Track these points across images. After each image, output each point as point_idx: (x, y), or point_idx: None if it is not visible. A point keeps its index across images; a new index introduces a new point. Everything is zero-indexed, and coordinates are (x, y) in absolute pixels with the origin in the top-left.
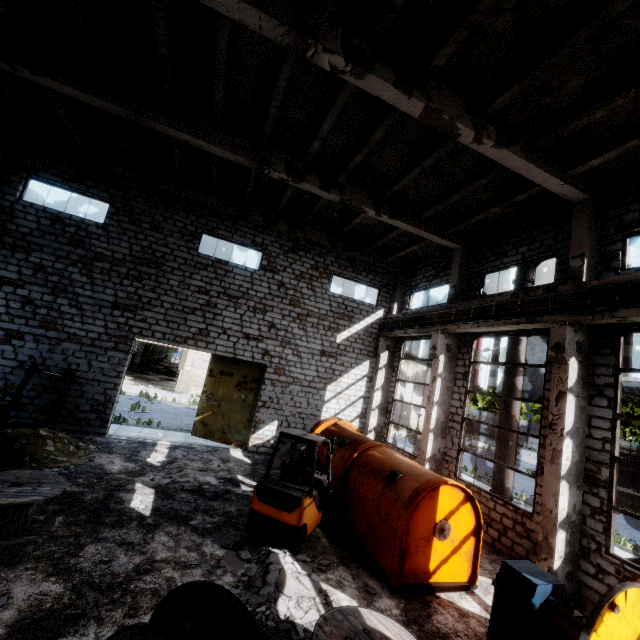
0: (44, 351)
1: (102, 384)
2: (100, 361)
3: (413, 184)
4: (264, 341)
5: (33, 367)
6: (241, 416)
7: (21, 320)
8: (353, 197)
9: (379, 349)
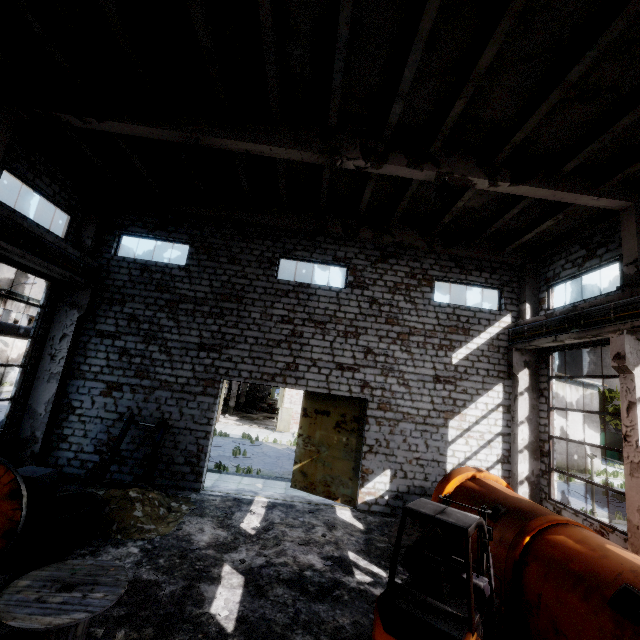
0: (140, 401)
1: (194, 433)
2: (190, 408)
3: (544, 125)
4: (361, 370)
5: (130, 419)
6: (344, 464)
7: (119, 371)
8: (454, 168)
9: (514, 367)
